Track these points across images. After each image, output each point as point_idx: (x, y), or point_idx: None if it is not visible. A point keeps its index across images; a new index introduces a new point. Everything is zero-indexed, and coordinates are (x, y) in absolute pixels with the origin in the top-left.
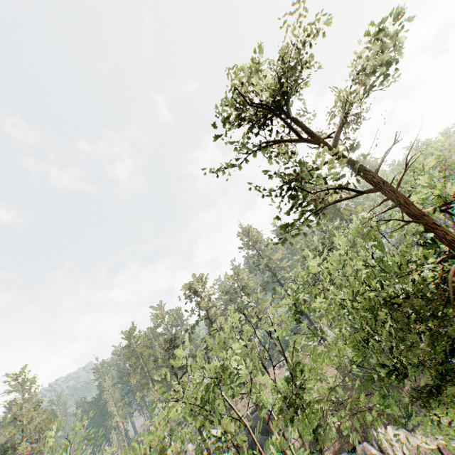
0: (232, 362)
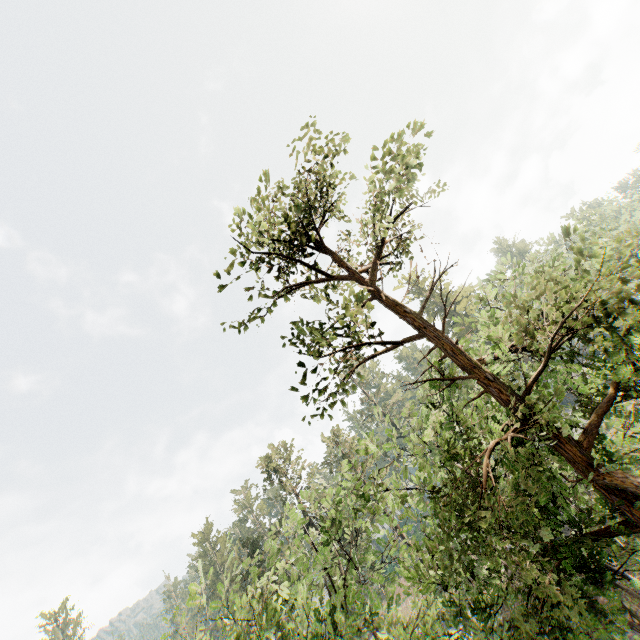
0: (279, 592)
